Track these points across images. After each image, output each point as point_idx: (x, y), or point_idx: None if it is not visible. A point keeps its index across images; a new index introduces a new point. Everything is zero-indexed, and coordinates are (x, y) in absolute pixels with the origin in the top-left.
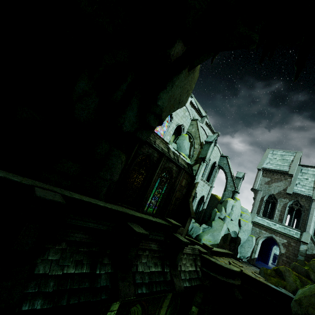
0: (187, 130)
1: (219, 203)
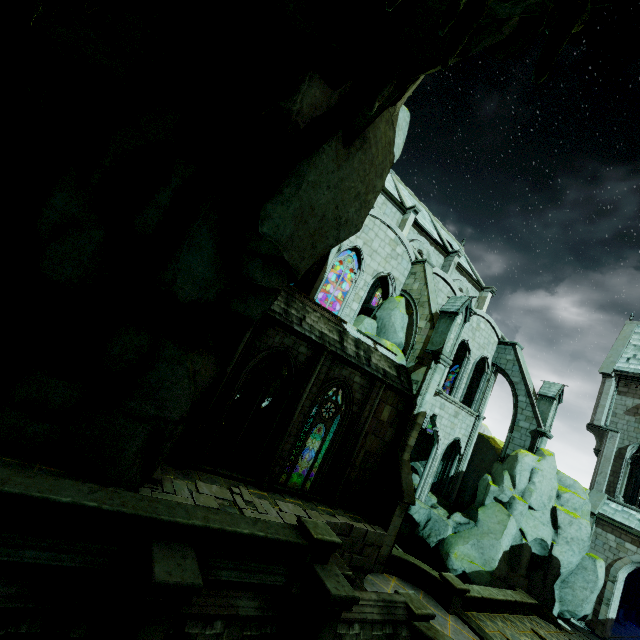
0: (403, 287)
1: (499, 460)
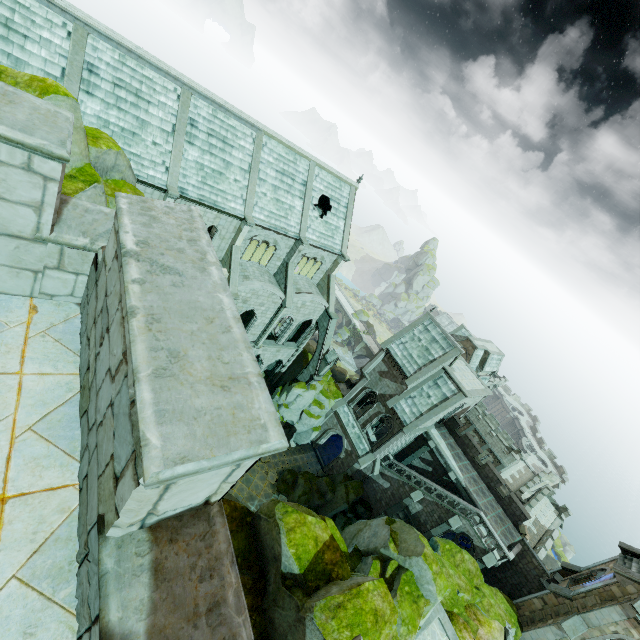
0: None
1: (295, 379)
